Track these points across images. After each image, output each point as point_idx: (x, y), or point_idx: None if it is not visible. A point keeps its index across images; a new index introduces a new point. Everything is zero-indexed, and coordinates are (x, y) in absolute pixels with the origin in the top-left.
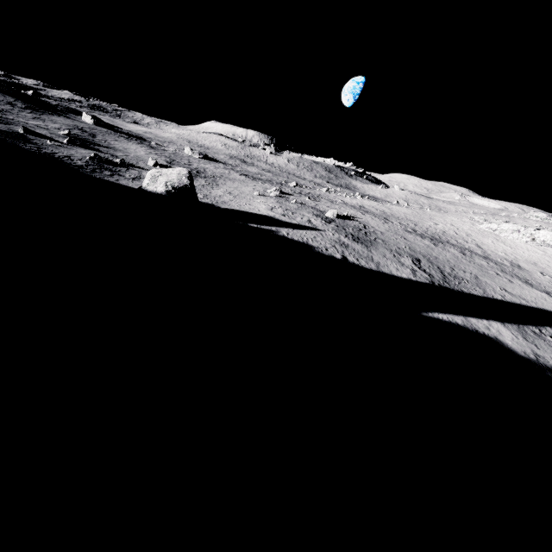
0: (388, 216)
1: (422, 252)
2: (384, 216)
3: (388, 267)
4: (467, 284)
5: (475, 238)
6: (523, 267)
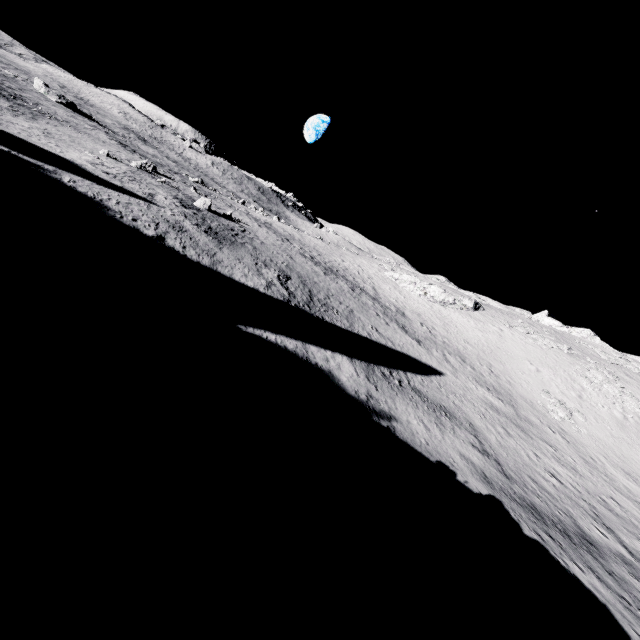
0: (293, 239)
1: (301, 273)
2: (287, 237)
3: (232, 269)
4: (336, 314)
5: (375, 282)
6: (407, 316)
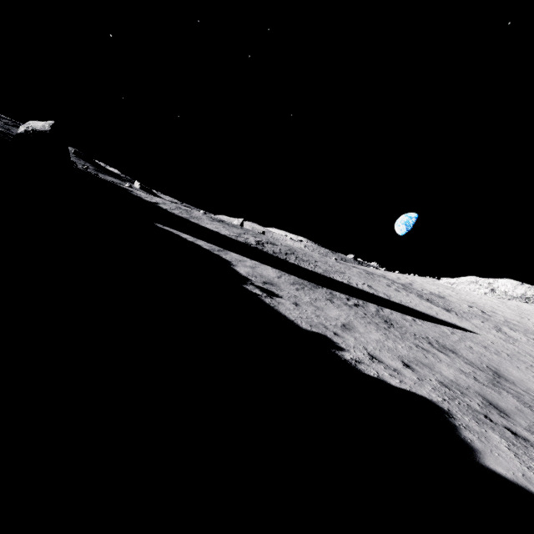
0: None
1: (298, 250)
2: None
3: (205, 223)
4: (310, 265)
5: (418, 283)
6: (448, 299)
